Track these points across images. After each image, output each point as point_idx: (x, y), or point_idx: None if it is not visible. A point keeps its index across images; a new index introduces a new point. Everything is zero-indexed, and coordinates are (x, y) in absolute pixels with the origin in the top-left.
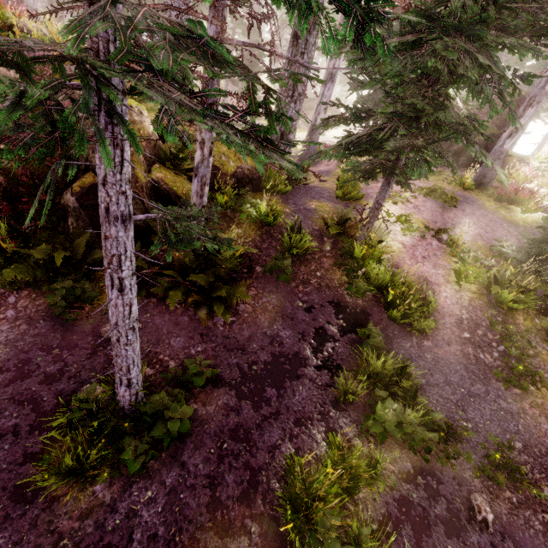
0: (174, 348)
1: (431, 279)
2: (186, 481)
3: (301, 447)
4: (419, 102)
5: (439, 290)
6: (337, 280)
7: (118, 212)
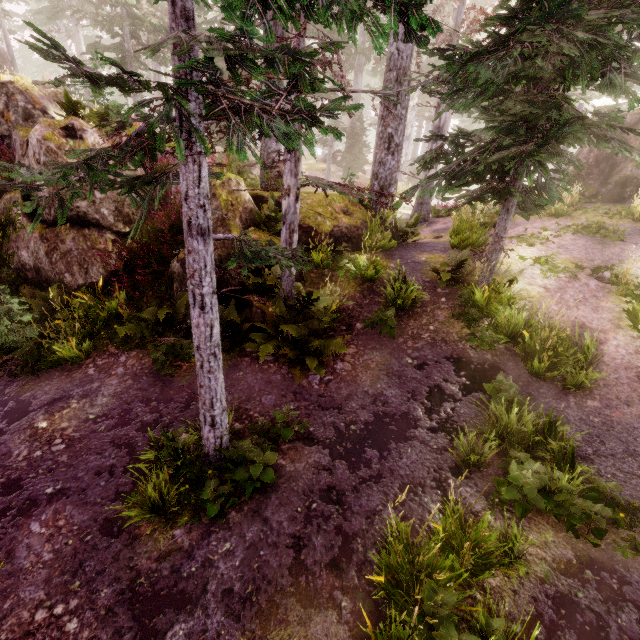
0: (265, 405)
1: (590, 325)
2: (267, 538)
3: (409, 516)
4: (524, 109)
5: (605, 338)
6: (456, 333)
7: (197, 222)
